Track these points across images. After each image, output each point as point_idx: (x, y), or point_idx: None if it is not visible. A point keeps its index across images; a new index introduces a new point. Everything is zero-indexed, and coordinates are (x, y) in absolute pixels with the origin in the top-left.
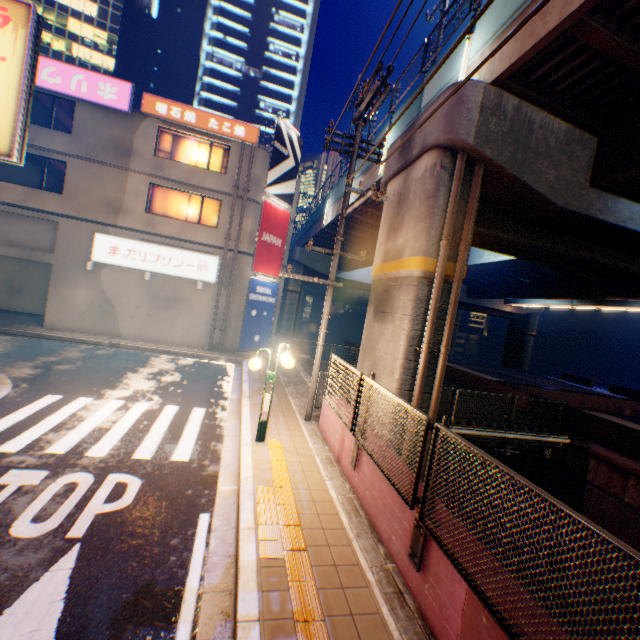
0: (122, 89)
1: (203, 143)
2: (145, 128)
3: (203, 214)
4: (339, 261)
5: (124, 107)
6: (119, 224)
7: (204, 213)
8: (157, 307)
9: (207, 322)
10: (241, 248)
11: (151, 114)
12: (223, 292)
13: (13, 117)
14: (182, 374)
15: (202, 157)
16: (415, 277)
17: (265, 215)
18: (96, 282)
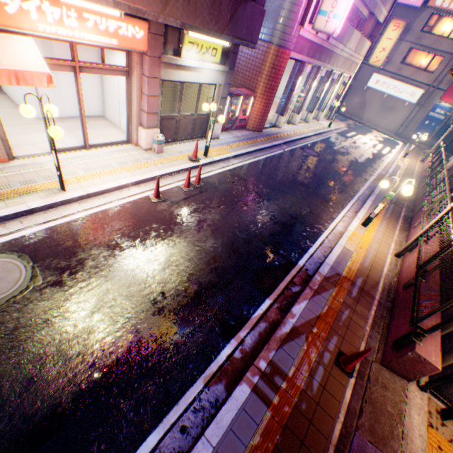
0: None
1: (452, 20)
2: (422, 16)
3: (428, 65)
4: None
5: (417, 5)
6: (384, 69)
7: (429, 64)
8: (381, 111)
9: (399, 122)
10: (438, 87)
11: (430, 7)
12: (415, 109)
13: (385, 57)
14: (382, 139)
15: (446, 29)
16: None
17: None
18: (363, 95)
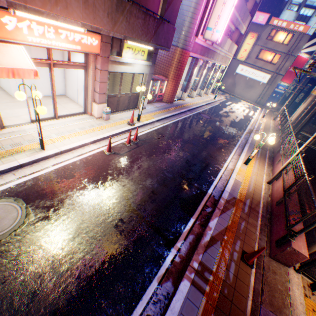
0: (265, 17)
1: (284, 33)
2: (266, 30)
3: (272, 59)
4: None
5: (263, 23)
6: (246, 62)
7: (272, 59)
8: (245, 88)
9: (257, 95)
10: (279, 73)
11: (270, 25)
12: (266, 87)
13: (246, 55)
14: (248, 106)
15: (281, 38)
16: (313, 95)
17: (295, 61)
18: (233, 78)
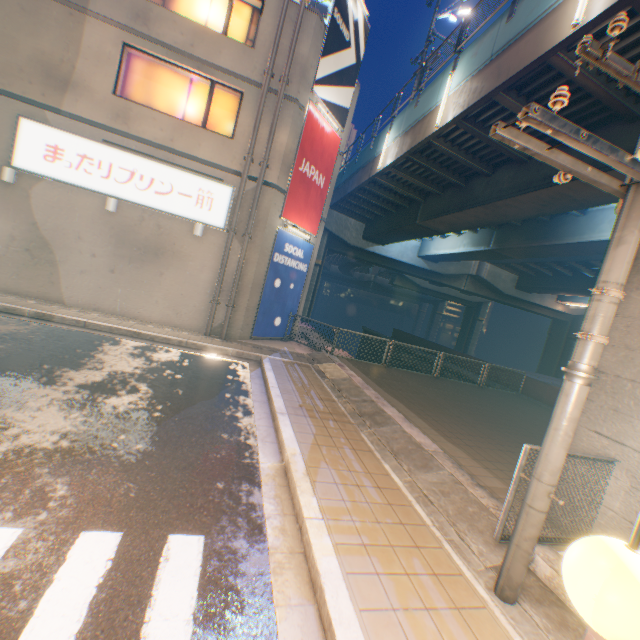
0: None
1: None
2: None
3: (210, 115)
4: (377, 229)
5: None
6: (65, 108)
7: (212, 113)
8: (126, 259)
9: (206, 291)
10: (268, 177)
11: None
12: (234, 245)
13: None
14: (154, 388)
15: (215, 16)
16: None
17: (308, 131)
18: (21, 206)
